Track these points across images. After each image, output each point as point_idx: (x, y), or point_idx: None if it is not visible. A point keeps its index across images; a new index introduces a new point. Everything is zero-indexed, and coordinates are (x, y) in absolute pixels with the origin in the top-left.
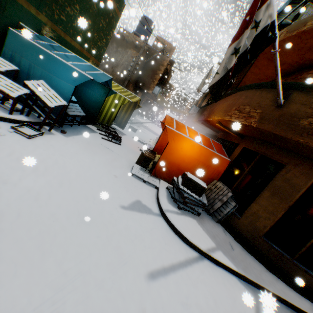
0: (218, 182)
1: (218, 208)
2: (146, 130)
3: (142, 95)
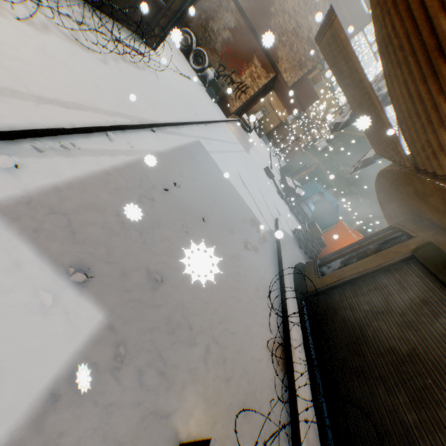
0: None
1: None
2: None
3: None
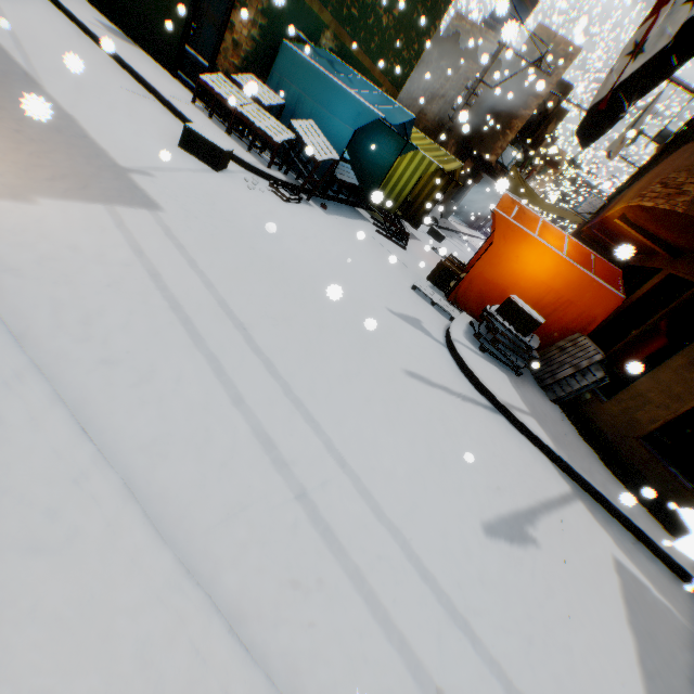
0: (581, 337)
1: (563, 378)
2: (466, 247)
3: (474, 169)
